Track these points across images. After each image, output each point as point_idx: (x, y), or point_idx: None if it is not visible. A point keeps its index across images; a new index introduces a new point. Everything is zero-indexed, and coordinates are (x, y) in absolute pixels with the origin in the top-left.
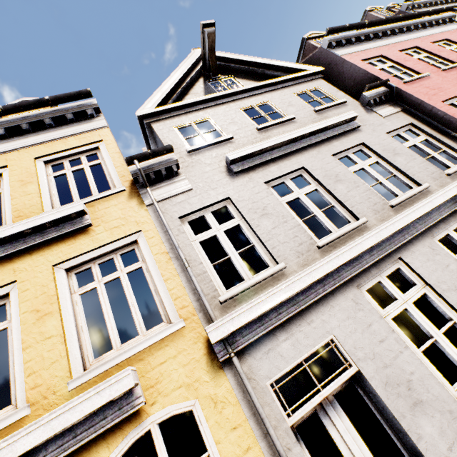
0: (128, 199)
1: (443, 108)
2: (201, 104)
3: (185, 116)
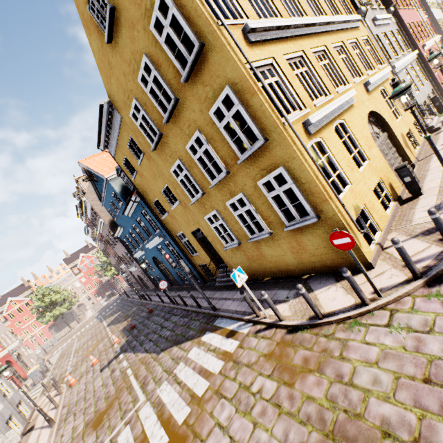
0: (360, 22)
1: (407, 26)
2: None
3: None
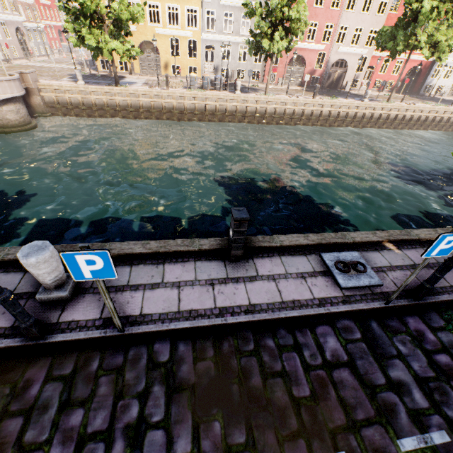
0: None
1: None
2: None
3: None
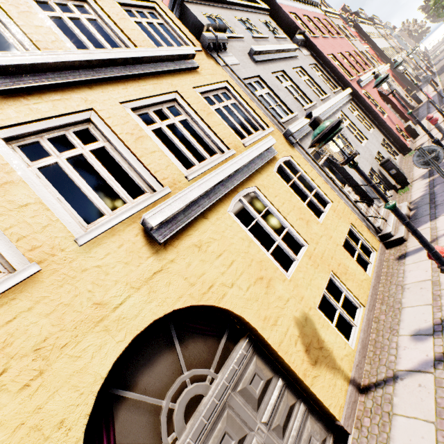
0: (207, 58)
1: (329, 58)
2: (211, 2)
3: (204, 7)
